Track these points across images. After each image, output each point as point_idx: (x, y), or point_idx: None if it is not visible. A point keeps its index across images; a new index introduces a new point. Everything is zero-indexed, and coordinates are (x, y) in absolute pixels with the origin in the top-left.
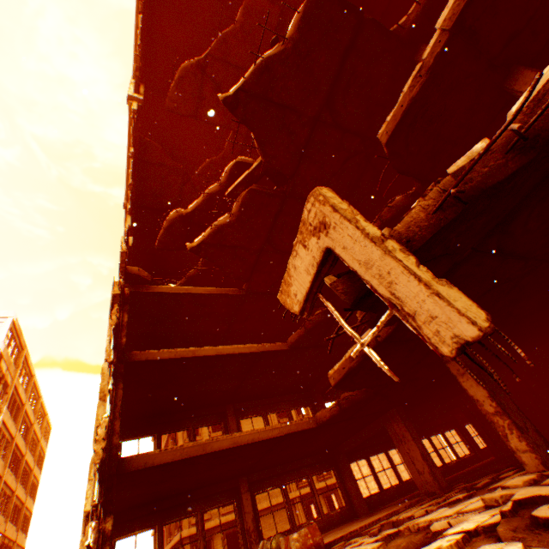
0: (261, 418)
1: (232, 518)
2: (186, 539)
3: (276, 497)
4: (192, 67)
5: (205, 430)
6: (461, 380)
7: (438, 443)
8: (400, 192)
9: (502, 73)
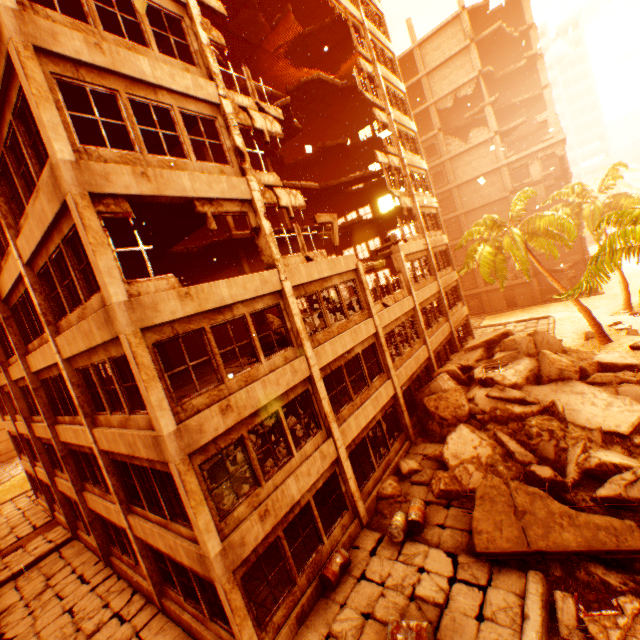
0: None
1: None
2: None
3: None
4: None
5: None
6: (244, 265)
7: None
8: None
9: None
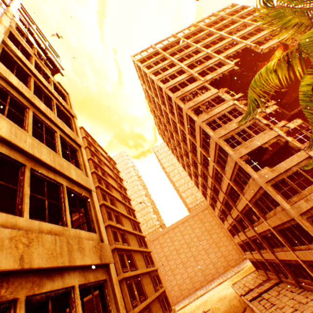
0: (124, 210)
1: (129, 248)
2: (116, 250)
3: (139, 247)
4: (241, 73)
5: (109, 201)
6: (293, 153)
7: (155, 261)
8: (254, 130)
9: (296, 117)
